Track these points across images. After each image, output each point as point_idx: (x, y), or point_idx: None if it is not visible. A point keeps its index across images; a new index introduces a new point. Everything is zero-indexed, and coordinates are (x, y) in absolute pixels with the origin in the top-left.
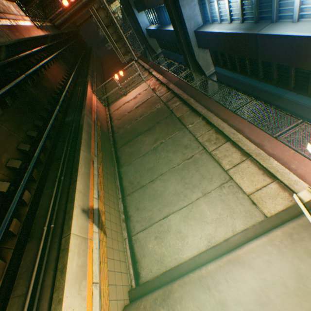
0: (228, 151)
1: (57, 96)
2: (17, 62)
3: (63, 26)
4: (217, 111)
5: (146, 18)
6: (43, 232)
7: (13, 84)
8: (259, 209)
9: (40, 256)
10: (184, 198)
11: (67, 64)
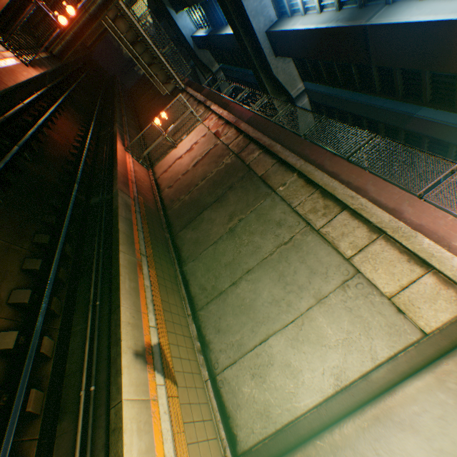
0: (347, 226)
1: (73, 168)
2: (3, 126)
3: (66, 54)
4: (320, 159)
5: (189, 19)
6: (80, 399)
7: (1, 166)
8: (411, 320)
9: (80, 444)
10: (288, 308)
11: (81, 112)
